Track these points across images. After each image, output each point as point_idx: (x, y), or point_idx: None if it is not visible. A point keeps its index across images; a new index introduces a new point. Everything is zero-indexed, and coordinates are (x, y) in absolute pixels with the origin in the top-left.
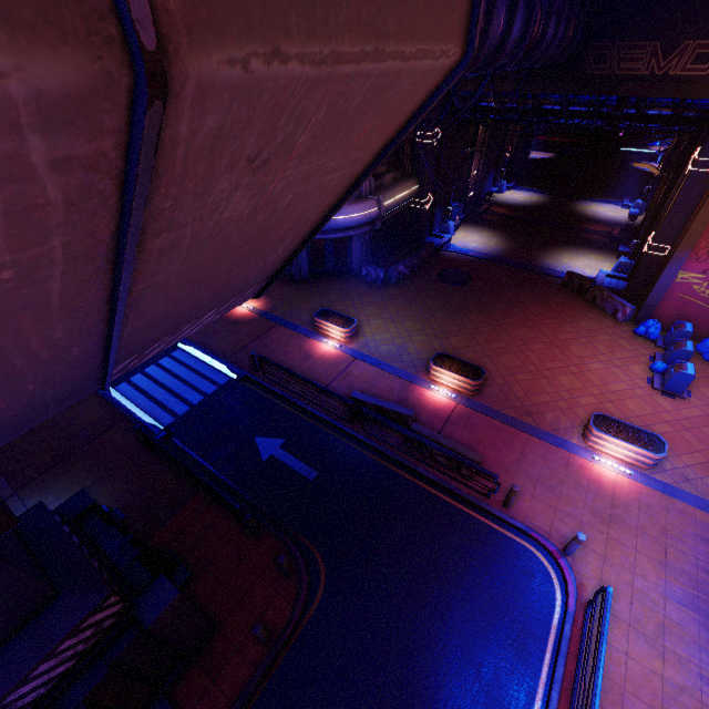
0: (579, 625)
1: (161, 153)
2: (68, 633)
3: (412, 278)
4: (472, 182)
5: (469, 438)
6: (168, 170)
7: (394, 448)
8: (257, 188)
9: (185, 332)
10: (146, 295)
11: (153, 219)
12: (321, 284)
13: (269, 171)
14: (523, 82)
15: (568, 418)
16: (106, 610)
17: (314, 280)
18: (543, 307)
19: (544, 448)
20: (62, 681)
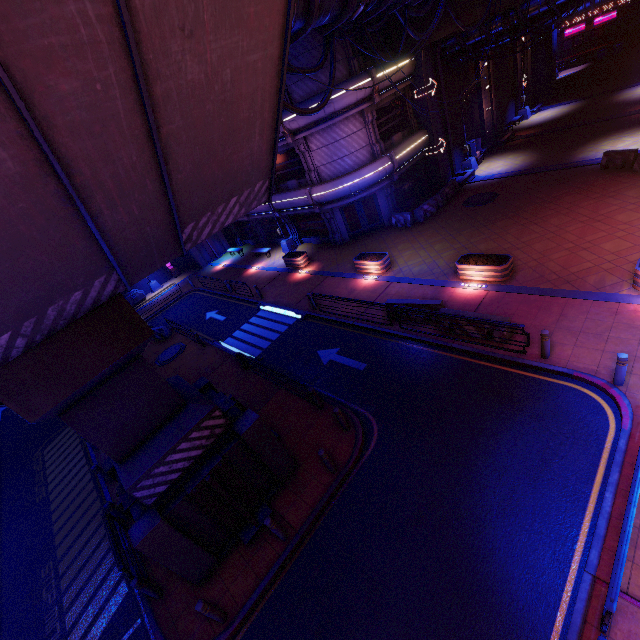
0: (637, 439)
1: (134, 17)
2: (194, 426)
3: (439, 213)
4: (488, 118)
5: (501, 314)
6: (141, 30)
7: (430, 334)
8: (199, 56)
9: (223, 218)
10: (172, 143)
11: (148, 67)
12: (360, 241)
13: (199, 41)
14: (494, 1)
15: (615, 275)
16: (215, 420)
17: (353, 240)
18: (579, 193)
19: (586, 305)
20: (197, 463)
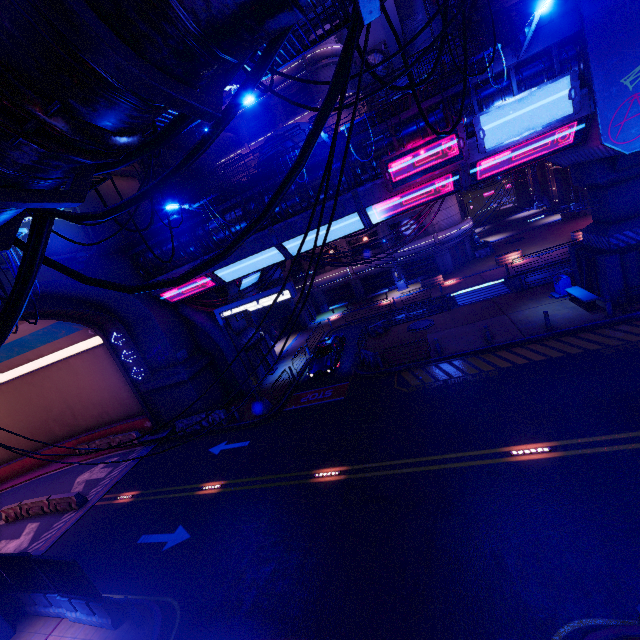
0: None
1: None
2: None
3: (498, 249)
4: None
5: None
6: None
7: None
8: None
9: None
10: None
11: None
12: (464, 267)
13: None
14: None
15: None
16: None
17: (457, 269)
18: (570, 224)
19: None
20: None
